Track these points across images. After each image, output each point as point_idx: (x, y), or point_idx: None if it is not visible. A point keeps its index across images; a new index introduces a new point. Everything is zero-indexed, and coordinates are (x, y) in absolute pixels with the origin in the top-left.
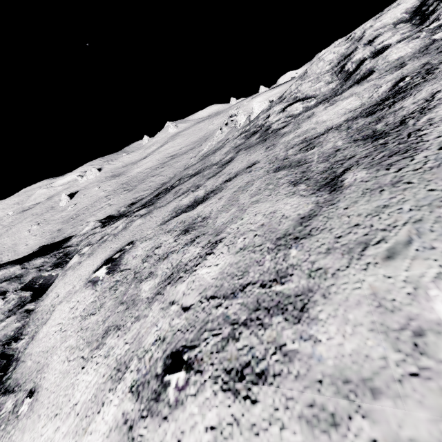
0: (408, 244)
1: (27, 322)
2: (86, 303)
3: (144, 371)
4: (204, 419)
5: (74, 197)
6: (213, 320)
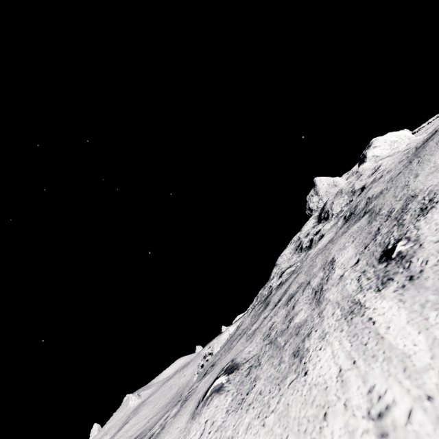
0: (417, 174)
1: None
2: (224, 406)
3: (374, 281)
4: (435, 219)
5: None
6: (381, 240)
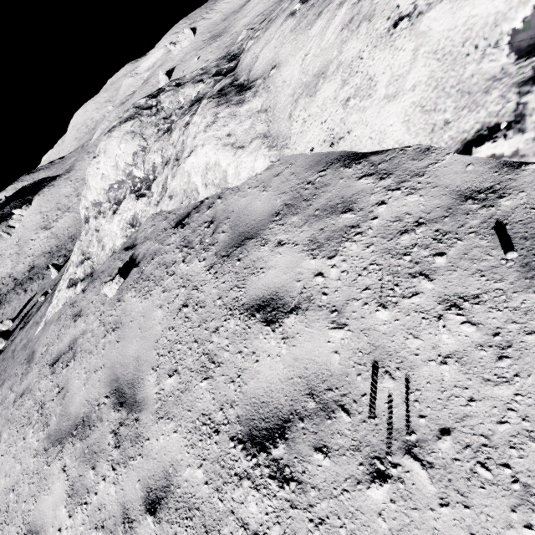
0: None
1: (236, 76)
2: (291, 27)
3: None
4: None
5: (173, 77)
6: None
